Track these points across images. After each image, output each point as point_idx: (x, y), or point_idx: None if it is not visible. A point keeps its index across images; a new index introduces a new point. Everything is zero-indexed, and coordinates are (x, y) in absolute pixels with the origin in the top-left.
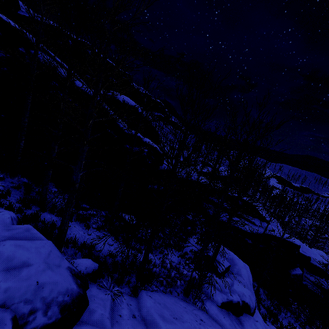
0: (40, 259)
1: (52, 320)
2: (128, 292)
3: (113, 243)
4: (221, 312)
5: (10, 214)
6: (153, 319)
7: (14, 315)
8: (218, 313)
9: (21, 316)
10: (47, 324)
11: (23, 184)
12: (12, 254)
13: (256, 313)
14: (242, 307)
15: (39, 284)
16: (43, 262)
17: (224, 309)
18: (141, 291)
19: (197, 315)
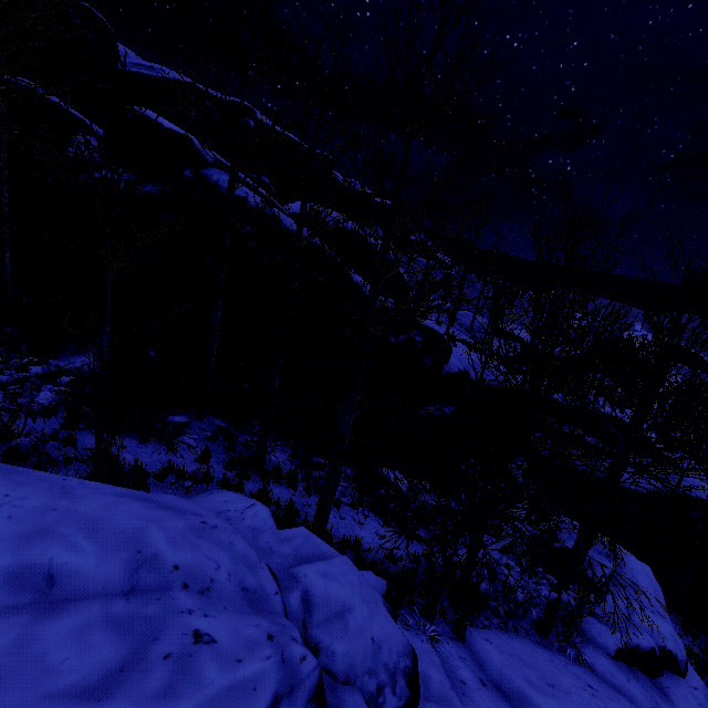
0: (358, 596)
1: (403, 700)
2: (448, 633)
3: (384, 533)
4: (619, 670)
5: (266, 509)
6: (517, 688)
7: (364, 697)
8: (615, 672)
9: (370, 697)
10: (399, 707)
11: (219, 430)
12: (325, 592)
13: (691, 671)
14: (661, 659)
15: (375, 642)
16: (363, 601)
17: (623, 663)
18: (467, 629)
19: (578, 676)
